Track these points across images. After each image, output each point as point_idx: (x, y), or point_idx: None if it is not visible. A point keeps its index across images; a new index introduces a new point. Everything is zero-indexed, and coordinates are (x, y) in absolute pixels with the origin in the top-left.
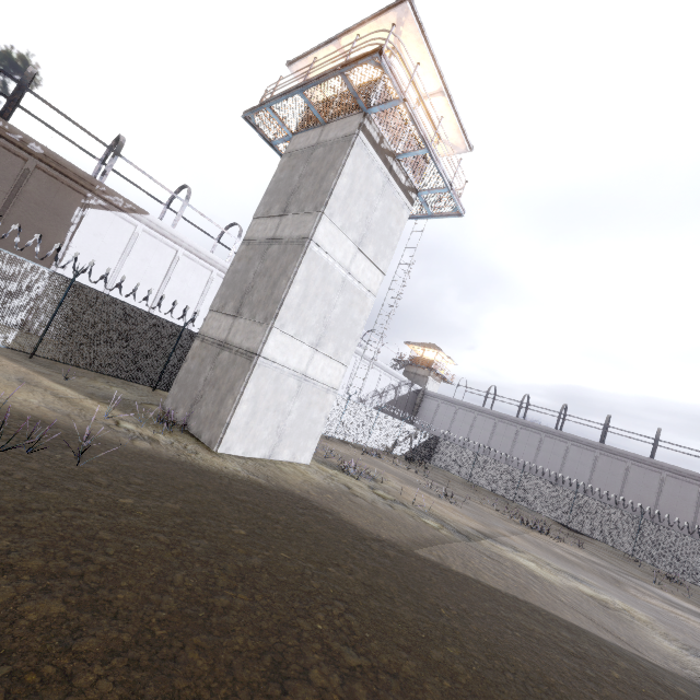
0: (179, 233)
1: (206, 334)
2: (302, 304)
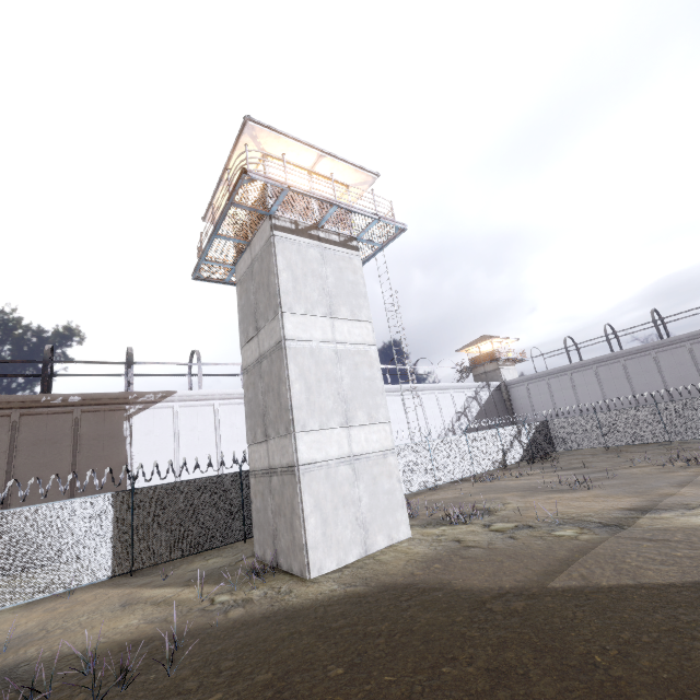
0: (207, 390)
1: (254, 469)
2: (310, 397)
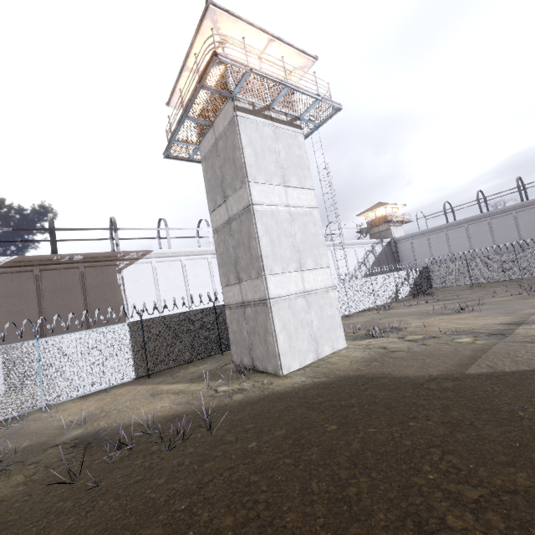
0: (175, 249)
1: (229, 303)
2: (274, 248)
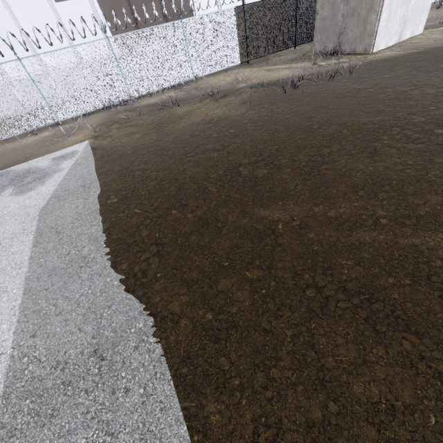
0: None
1: None
2: None
